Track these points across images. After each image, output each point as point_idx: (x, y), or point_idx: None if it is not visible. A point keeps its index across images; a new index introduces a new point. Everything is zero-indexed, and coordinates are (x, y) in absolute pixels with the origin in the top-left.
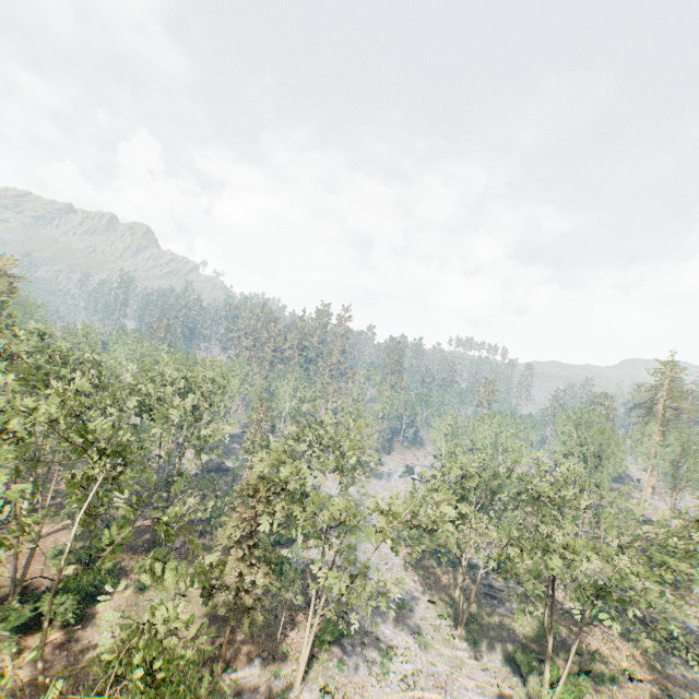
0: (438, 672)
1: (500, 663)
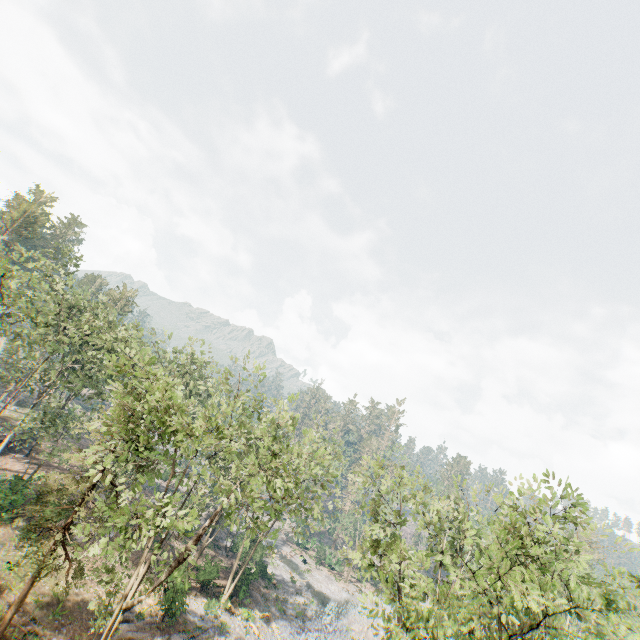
0: None
1: None
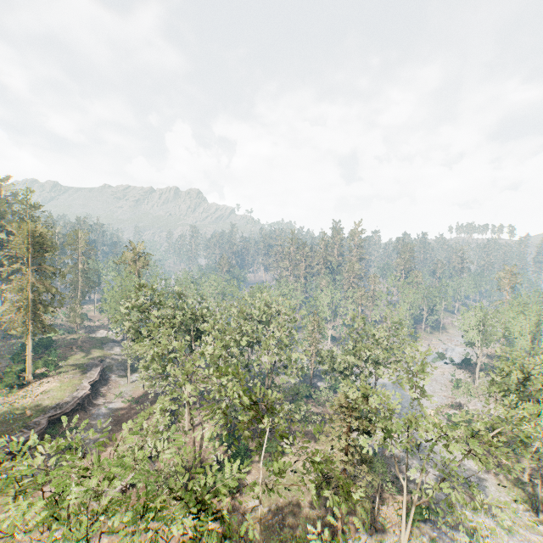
0: None
1: None
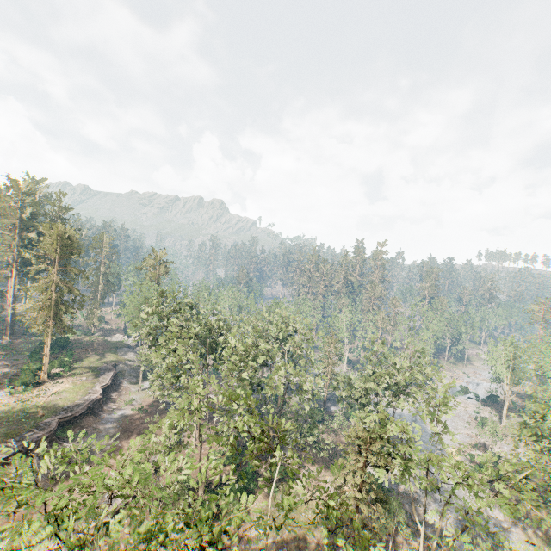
0: None
1: None
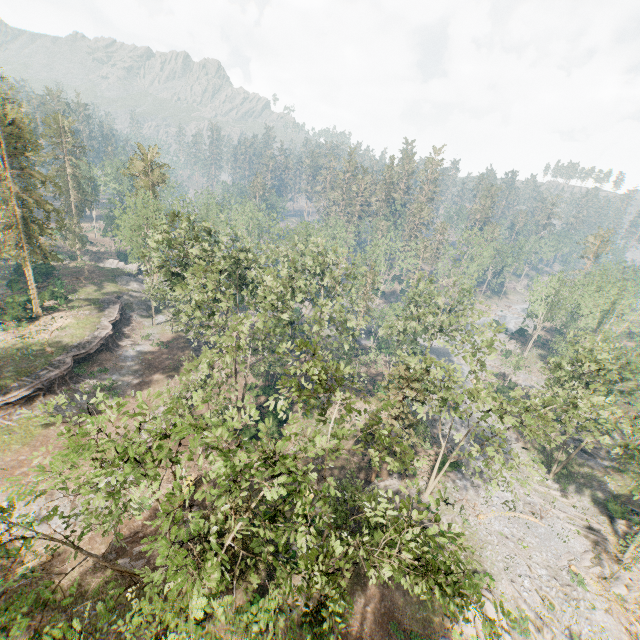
0: (533, 503)
1: (588, 504)
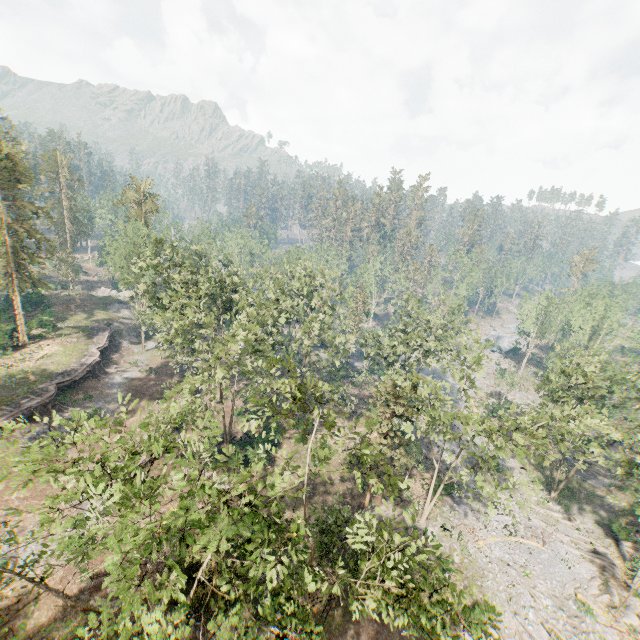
0: (535, 526)
1: (592, 526)
